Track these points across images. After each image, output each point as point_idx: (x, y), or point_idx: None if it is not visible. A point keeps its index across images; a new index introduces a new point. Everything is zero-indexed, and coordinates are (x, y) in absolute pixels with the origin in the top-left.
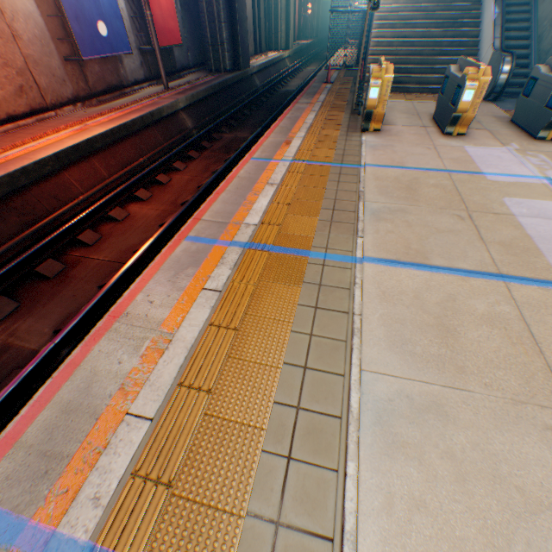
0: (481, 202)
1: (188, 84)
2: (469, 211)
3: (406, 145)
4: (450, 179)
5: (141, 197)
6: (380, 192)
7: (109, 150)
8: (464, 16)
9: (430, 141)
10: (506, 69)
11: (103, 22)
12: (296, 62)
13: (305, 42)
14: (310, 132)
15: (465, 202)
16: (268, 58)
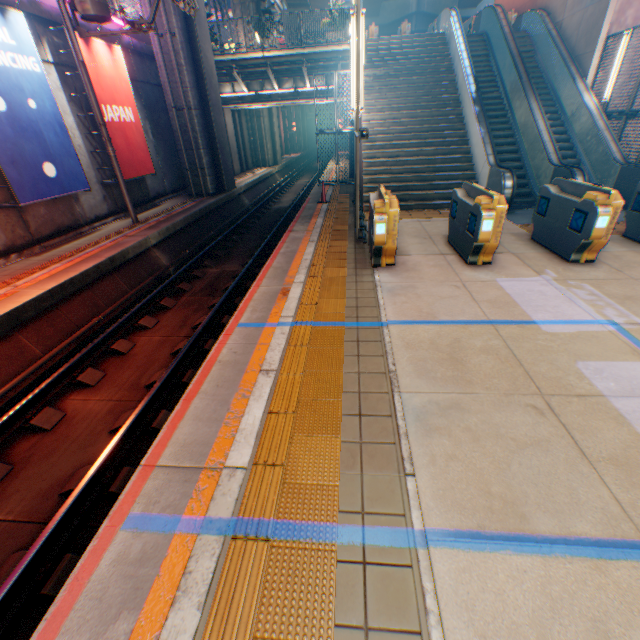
0: (552, 374)
1: (163, 214)
2: (545, 395)
3: (430, 283)
4: (499, 336)
5: (88, 382)
6: (418, 371)
7: (46, 316)
8: (451, 135)
9: (456, 275)
10: (509, 184)
11: (50, 163)
12: (287, 175)
13: (294, 155)
14: (311, 273)
15: (532, 376)
16: (256, 175)
